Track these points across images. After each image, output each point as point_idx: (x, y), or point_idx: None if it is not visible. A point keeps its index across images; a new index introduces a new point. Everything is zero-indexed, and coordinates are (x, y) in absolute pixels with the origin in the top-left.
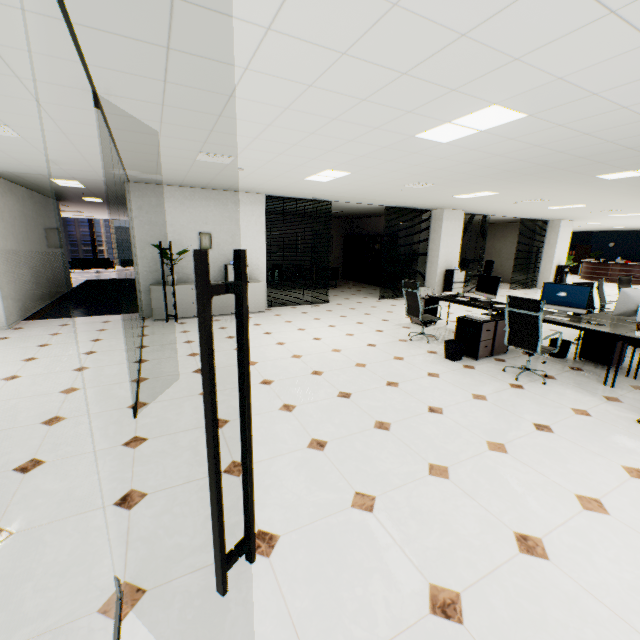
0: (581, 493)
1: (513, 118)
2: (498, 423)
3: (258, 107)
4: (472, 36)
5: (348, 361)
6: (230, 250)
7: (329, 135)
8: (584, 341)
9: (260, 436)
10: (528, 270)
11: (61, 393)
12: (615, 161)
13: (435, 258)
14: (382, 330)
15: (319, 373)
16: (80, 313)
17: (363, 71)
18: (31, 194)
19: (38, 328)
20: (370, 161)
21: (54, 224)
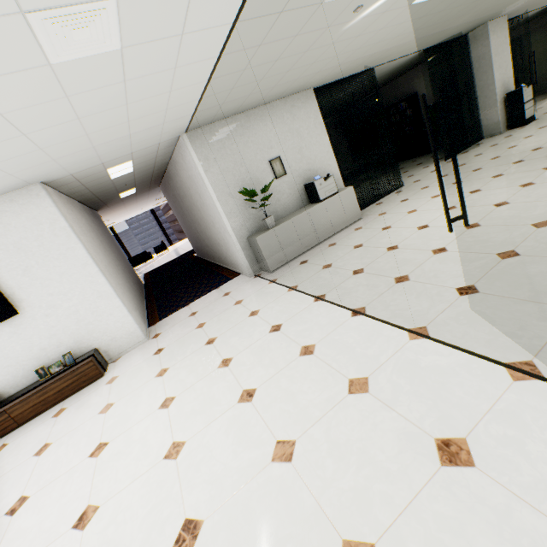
0: None
1: None
2: None
3: None
4: None
5: None
6: (302, 168)
7: None
8: None
9: None
10: None
11: (355, 394)
12: None
13: (489, 88)
14: None
15: None
16: (187, 298)
17: None
18: (82, 207)
19: (174, 327)
20: None
21: (107, 232)
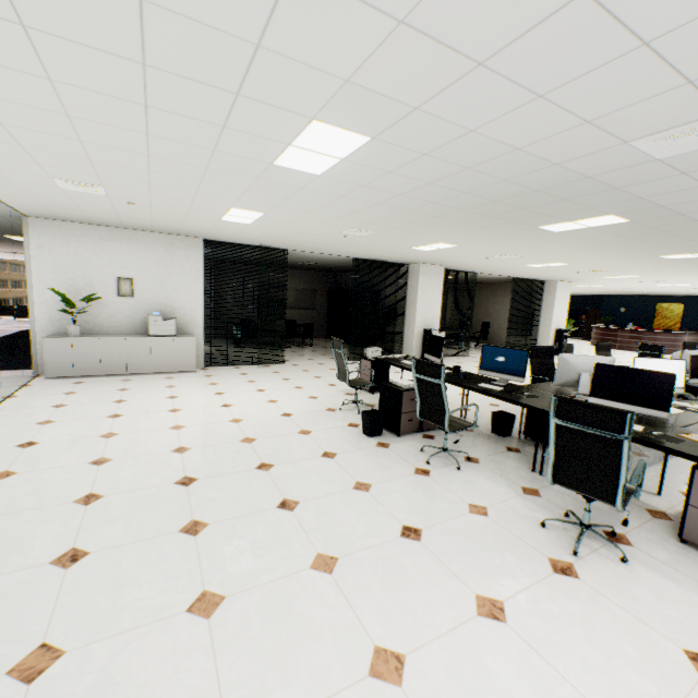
0: (386, 644)
1: (359, 142)
2: (356, 525)
3: (31, 112)
4: (156, 1)
5: (237, 434)
6: (157, 299)
7: (172, 158)
8: (528, 415)
9: (0, 543)
10: (528, 333)
11: None
12: (539, 208)
13: (412, 316)
14: (317, 396)
15: (183, 450)
16: None
17: (87, 58)
18: None
19: None
20: (266, 198)
21: None
